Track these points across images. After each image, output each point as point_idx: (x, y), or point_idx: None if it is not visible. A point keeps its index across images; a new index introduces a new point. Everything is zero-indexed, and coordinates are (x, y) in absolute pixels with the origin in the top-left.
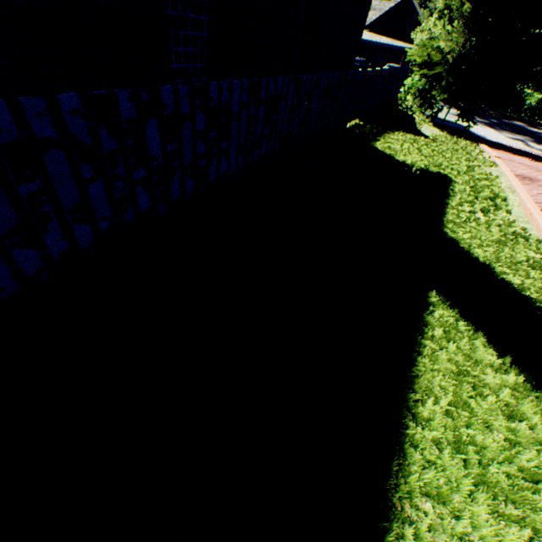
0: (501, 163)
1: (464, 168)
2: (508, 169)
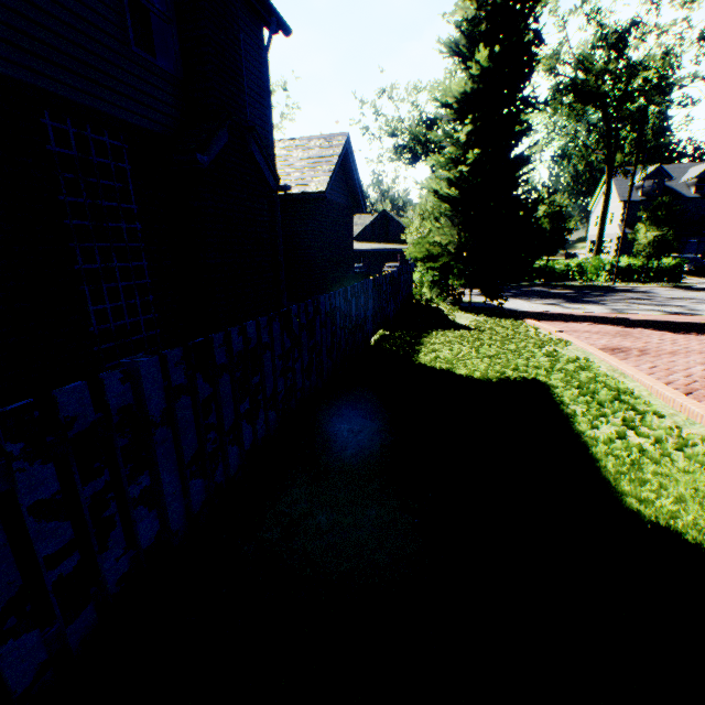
0: (571, 338)
1: (544, 360)
2: (586, 344)
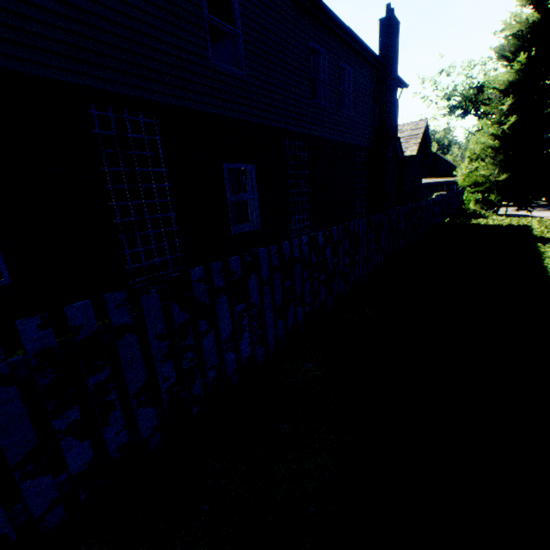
0: None
1: (535, 223)
2: None
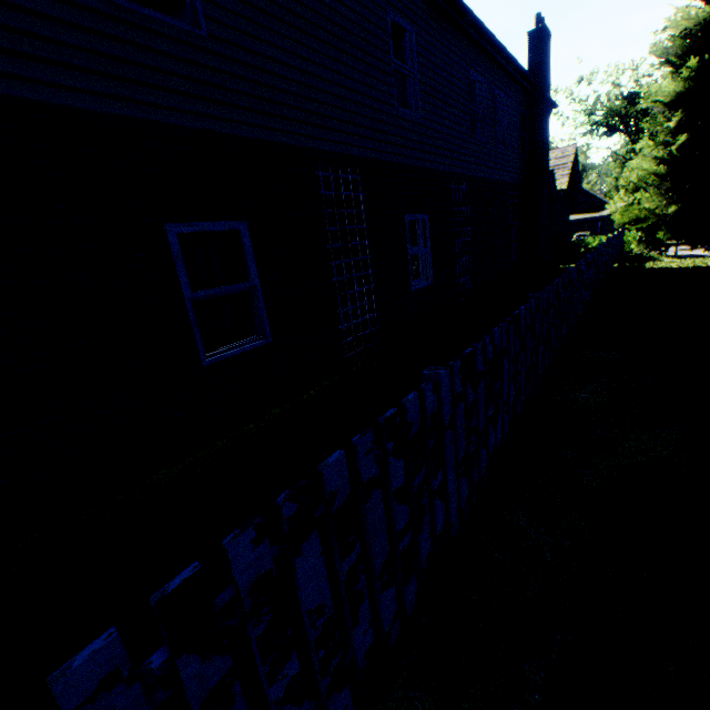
0: None
1: None
2: None
